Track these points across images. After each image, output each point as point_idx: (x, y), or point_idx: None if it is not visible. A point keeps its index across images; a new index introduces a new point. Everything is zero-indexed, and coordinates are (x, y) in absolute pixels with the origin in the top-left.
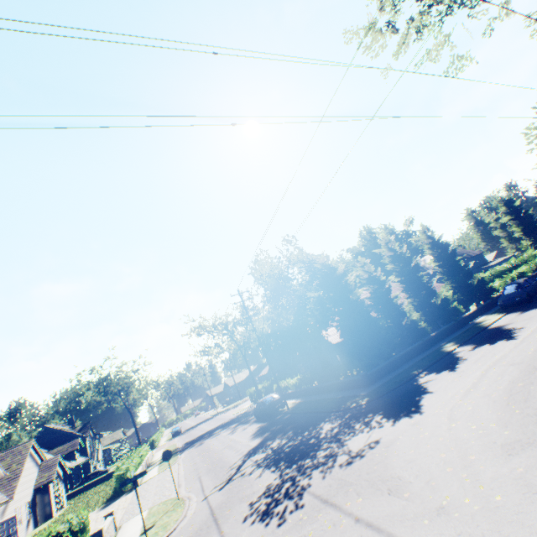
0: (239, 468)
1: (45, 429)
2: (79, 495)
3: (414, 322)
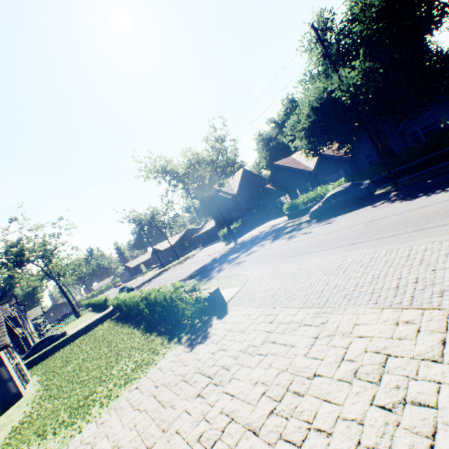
0: None
1: None
2: (38, 365)
3: None
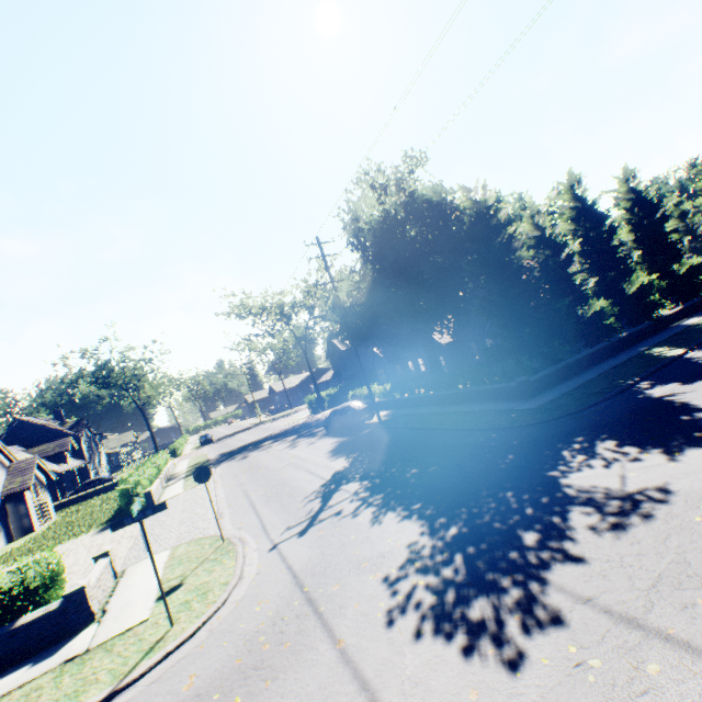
0: (326, 502)
1: (20, 422)
2: (74, 505)
3: (600, 314)
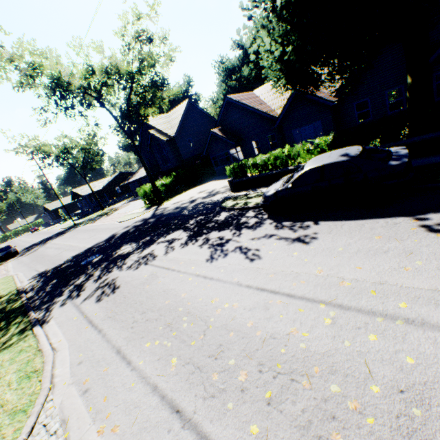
0: None
1: None
2: None
3: None
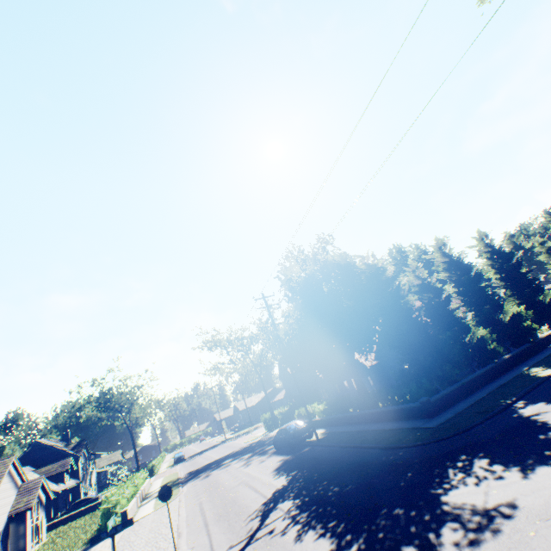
0: (264, 520)
1: (36, 444)
2: (62, 526)
3: (482, 340)
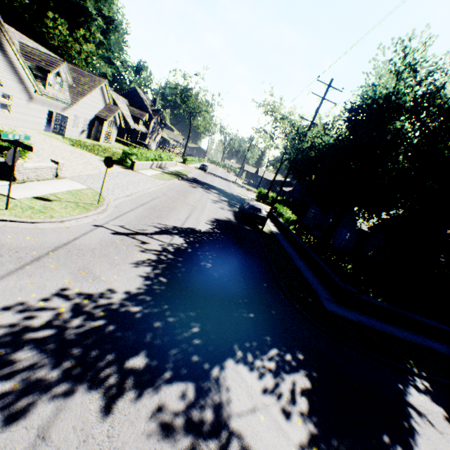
0: (155, 234)
1: (135, 90)
2: (125, 146)
3: None
